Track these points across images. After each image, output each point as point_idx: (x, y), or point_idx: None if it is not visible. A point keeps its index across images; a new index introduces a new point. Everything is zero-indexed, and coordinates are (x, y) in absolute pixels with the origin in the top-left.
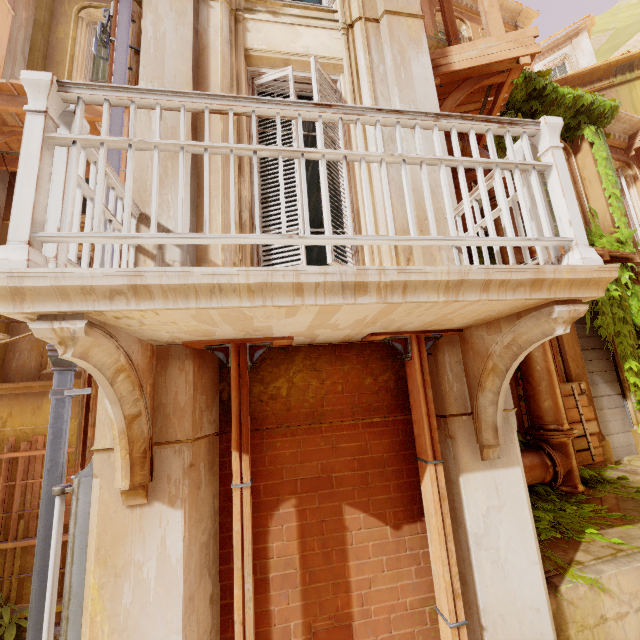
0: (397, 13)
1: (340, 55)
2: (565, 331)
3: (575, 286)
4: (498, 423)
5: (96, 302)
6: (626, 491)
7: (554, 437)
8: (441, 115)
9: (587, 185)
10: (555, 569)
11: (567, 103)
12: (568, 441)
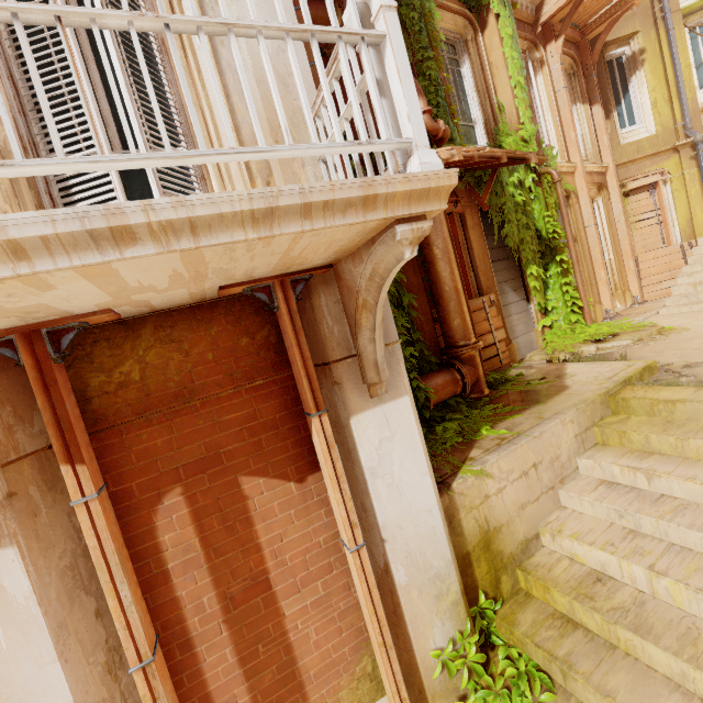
0: None
1: None
2: (413, 254)
3: (415, 200)
4: (378, 360)
5: None
6: (520, 385)
7: (463, 353)
8: None
9: (495, 72)
10: (452, 470)
11: None
12: (475, 353)
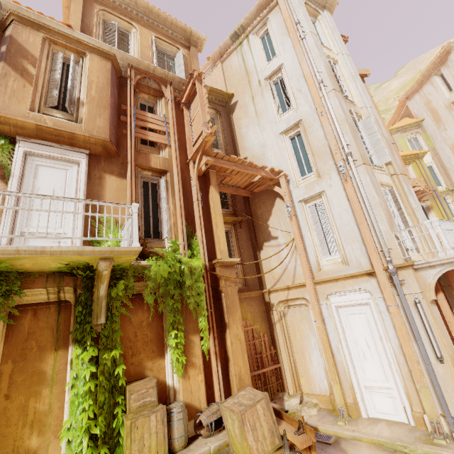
0: (403, 174)
1: (391, 183)
2: None
3: None
4: None
5: None
6: None
7: None
8: None
9: None
10: None
11: None
12: None
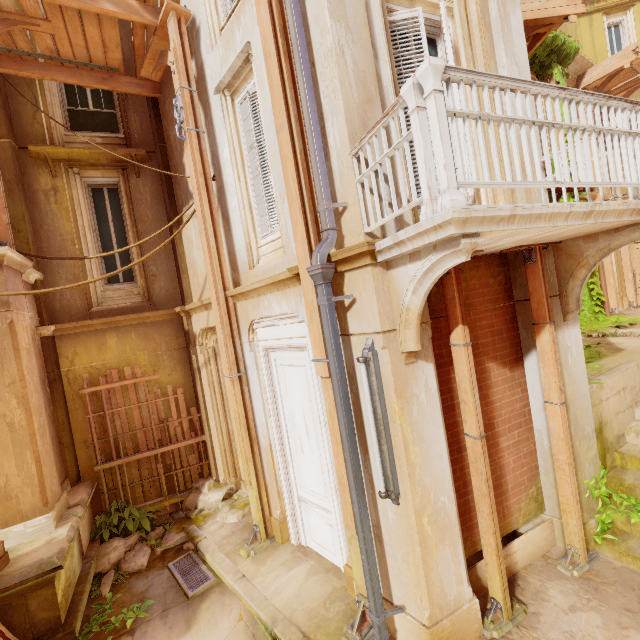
0: None
1: None
2: None
3: None
4: (580, 298)
5: (492, 226)
6: None
7: None
8: (610, 97)
9: None
10: None
11: (547, 42)
12: None
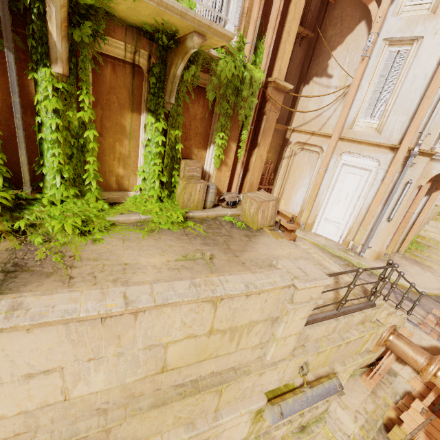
0: None
1: None
2: None
3: None
4: None
5: None
6: None
7: None
8: None
9: None
10: None
11: None
12: None
